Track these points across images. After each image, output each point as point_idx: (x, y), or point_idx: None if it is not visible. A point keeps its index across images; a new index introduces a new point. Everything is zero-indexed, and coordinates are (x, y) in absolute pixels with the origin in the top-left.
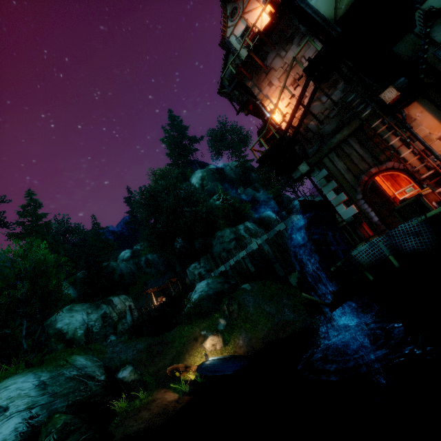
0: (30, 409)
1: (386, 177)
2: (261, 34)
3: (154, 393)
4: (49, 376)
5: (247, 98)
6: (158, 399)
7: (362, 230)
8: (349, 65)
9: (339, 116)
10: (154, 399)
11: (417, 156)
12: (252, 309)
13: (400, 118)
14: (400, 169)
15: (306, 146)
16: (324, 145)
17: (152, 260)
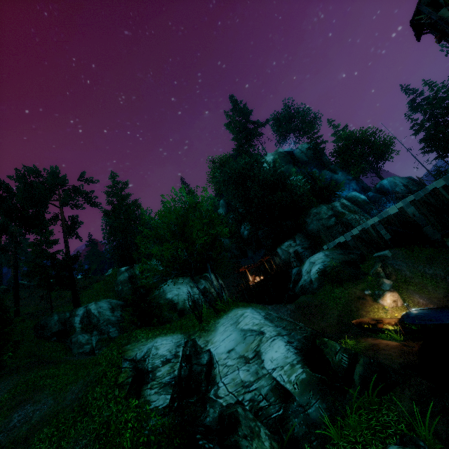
0: (281, 336)
1: None
2: None
3: (361, 341)
4: (264, 313)
5: None
6: (378, 343)
7: None
8: None
9: None
10: (372, 344)
11: None
12: (408, 272)
13: None
14: None
15: None
16: None
17: (226, 244)
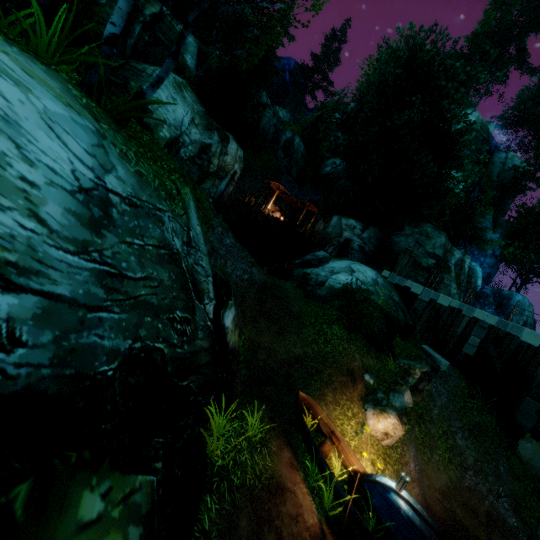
0: None
1: None
2: None
3: (271, 445)
4: (131, 193)
5: None
6: (288, 493)
7: None
8: None
9: None
10: (278, 480)
11: None
12: (437, 412)
13: None
14: None
15: None
16: None
17: (295, 150)
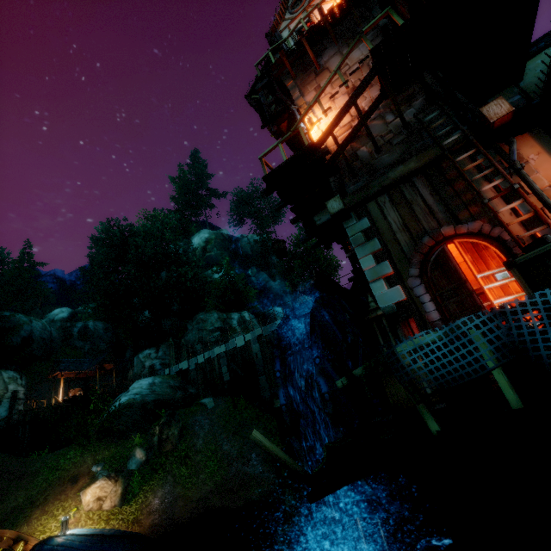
0: None
1: (466, 246)
2: (323, 14)
3: None
4: None
5: (281, 108)
6: None
7: (408, 332)
8: (438, 72)
9: (407, 144)
10: None
11: (530, 213)
12: (202, 441)
13: (506, 152)
14: (490, 238)
15: (347, 180)
16: (374, 179)
17: (93, 331)
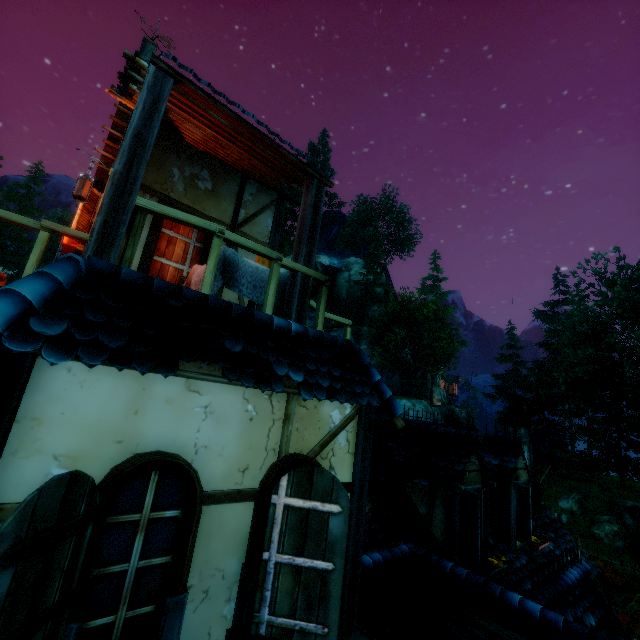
0: None
1: None
2: None
3: None
4: None
5: None
6: None
7: None
8: None
9: None
10: None
11: None
12: None
13: None
14: None
15: None
16: None
17: None
